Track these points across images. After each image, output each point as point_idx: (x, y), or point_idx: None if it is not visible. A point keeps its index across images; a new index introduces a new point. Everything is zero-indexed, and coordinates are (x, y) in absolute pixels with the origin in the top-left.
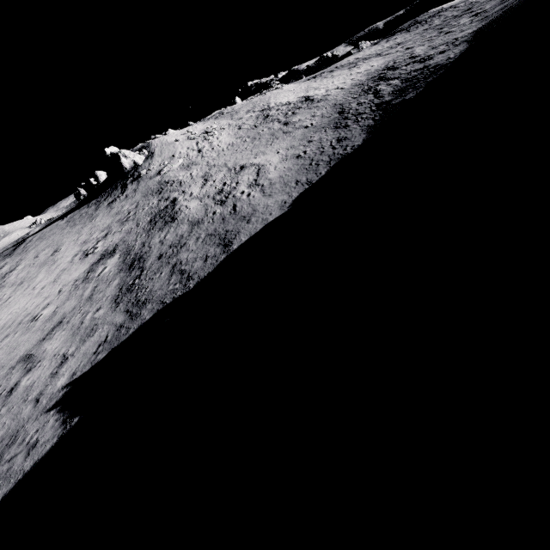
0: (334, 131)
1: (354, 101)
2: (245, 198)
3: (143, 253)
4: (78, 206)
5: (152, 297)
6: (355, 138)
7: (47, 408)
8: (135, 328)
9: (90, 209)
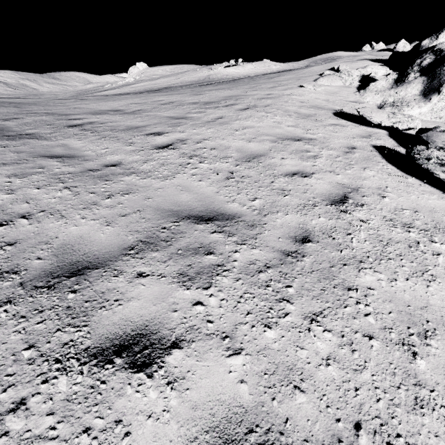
0: None
1: None
2: None
3: None
4: None
5: None
6: None
7: None
8: None
9: None
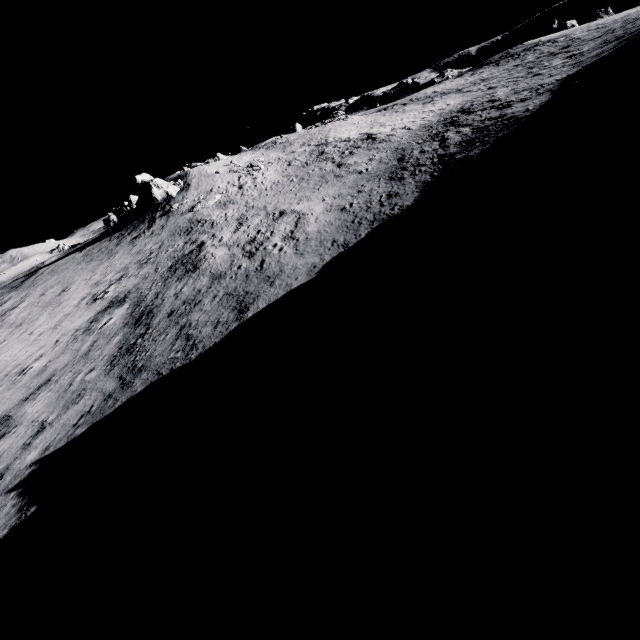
0: (388, 182)
1: (417, 148)
2: (276, 252)
3: (154, 306)
4: (100, 238)
5: (150, 364)
6: (406, 196)
7: (9, 488)
8: (122, 401)
9: (111, 243)
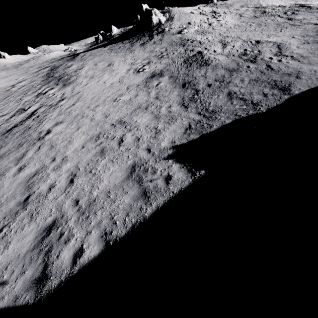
0: None
1: None
2: (277, 62)
3: (190, 80)
4: (113, 42)
5: (220, 109)
6: None
7: (163, 157)
8: (218, 126)
9: (126, 45)
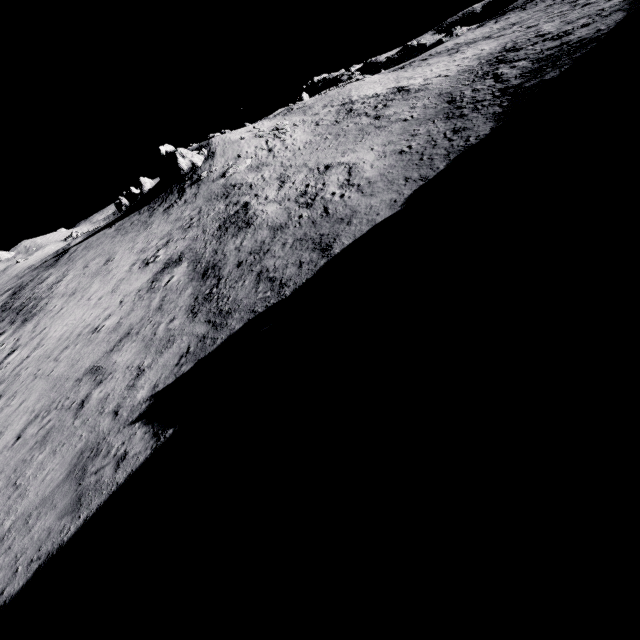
0: (446, 121)
1: (467, 88)
2: (338, 199)
3: (216, 260)
4: (127, 213)
5: (238, 306)
6: (478, 128)
7: (130, 421)
8: (223, 338)
9: (143, 216)
